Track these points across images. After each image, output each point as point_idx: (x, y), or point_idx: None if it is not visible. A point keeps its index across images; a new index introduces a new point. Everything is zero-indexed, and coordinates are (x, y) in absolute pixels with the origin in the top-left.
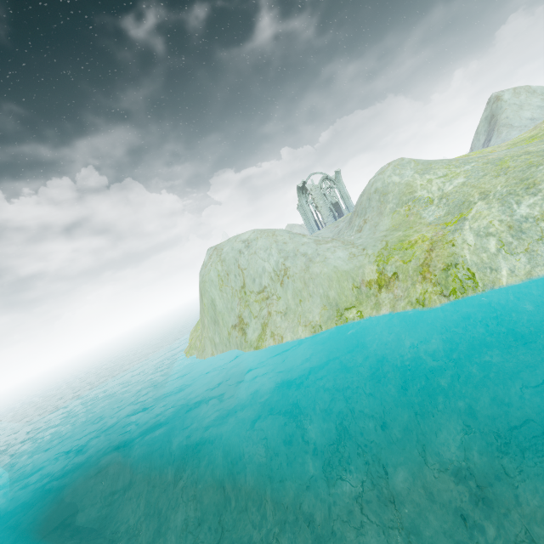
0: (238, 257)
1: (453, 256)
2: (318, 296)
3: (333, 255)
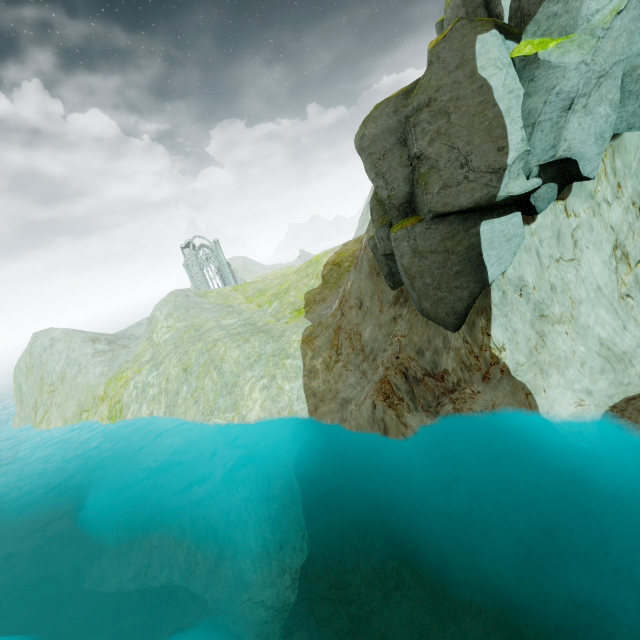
0: (42, 353)
1: (122, 395)
2: (76, 399)
3: (93, 370)
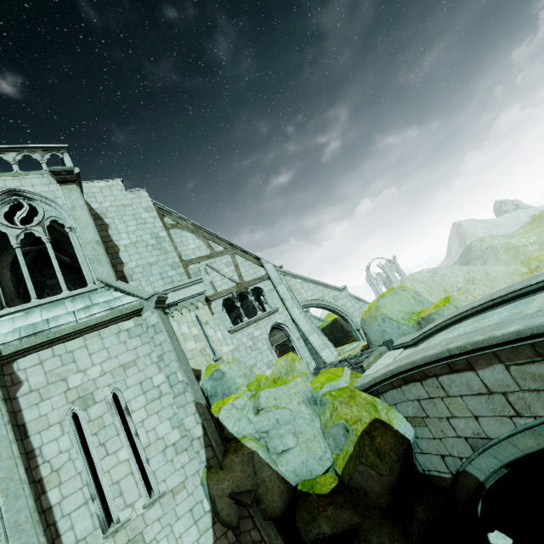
0: (433, 278)
1: None
2: (502, 283)
3: (496, 268)
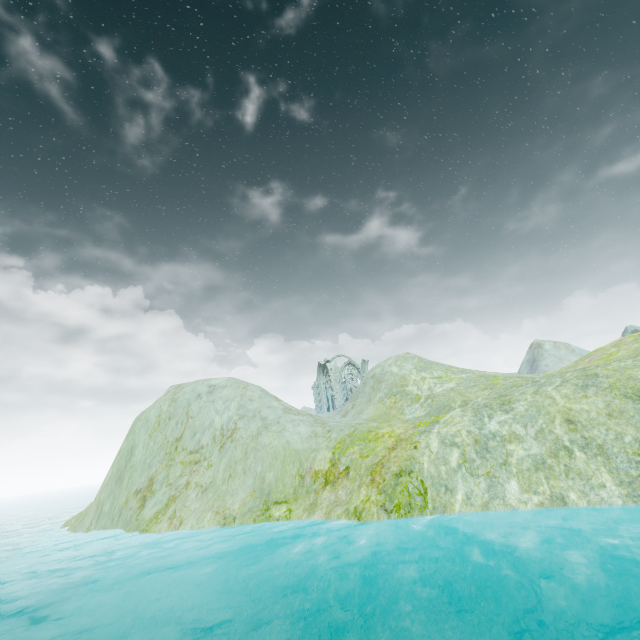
0: (193, 400)
1: (411, 460)
2: (253, 474)
3: (294, 428)
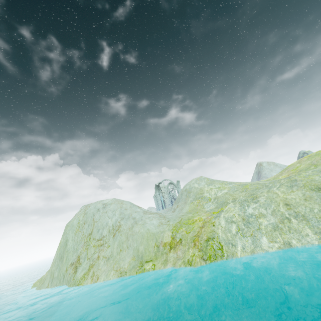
0: (95, 212)
1: (212, 232)
2: (132, 248)
3: (150, 221)
